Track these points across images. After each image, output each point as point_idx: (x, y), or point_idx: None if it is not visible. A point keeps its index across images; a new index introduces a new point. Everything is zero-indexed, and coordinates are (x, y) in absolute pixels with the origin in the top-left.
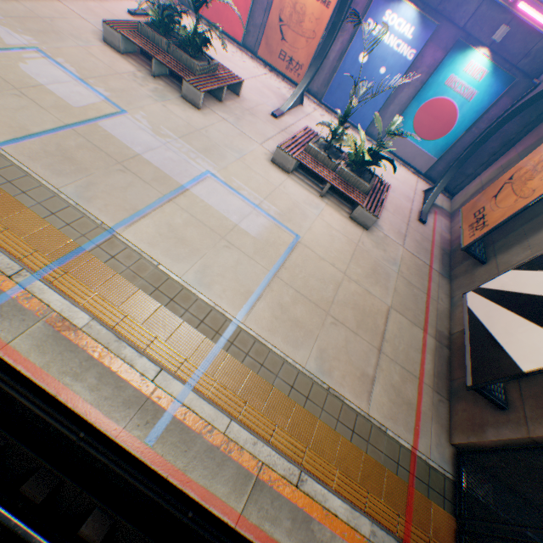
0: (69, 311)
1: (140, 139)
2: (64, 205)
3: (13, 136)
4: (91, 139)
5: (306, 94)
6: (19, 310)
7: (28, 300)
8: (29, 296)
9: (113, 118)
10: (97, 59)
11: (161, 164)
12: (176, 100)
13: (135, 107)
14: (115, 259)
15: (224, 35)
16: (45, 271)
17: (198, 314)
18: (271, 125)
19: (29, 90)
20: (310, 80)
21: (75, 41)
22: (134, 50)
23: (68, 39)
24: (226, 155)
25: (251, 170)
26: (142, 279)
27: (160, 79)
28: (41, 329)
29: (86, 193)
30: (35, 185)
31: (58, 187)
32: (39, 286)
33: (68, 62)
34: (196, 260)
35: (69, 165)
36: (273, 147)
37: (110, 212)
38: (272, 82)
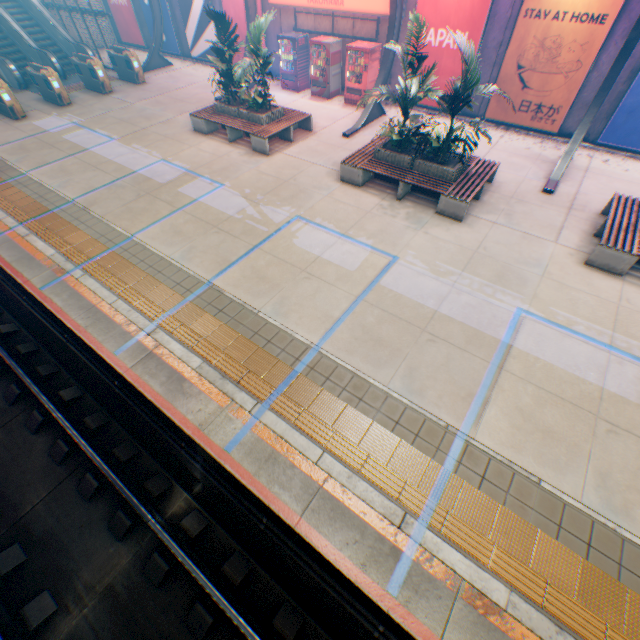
0: (477, 578)
1: (425, 288)
2: (400, 407)
3: (323, 328)
4: (383, 307)
5: (567, 140)
6: (428, 581)
7: (429, 562)
8: (426, 555)
9: (388, 270)
10: (343, 204)
11: (462, 315)
12: (432, 219)
13: (400, 247)
14: (485, 479)
15: (433, 111)
16: (426, 514)
17: (638, 570)
18: (549, 206)
19: (311, 267)
20: (588, 126)
21: (318, 192)
22: (368, 177)
23: (312, 193)
24: (524, 275)
25: (566, 287)
26: (532, 510)
27: (404, 199)
28: (462, 612)
29: (412, 383)
30: (364, 386)
31: (385, 382)
32: (430, 538)
33: (324, 219)
34: (581, 463)
35: (380, 349)
36: (572, 239)
37: (447, 406)
38: (514, 144)
